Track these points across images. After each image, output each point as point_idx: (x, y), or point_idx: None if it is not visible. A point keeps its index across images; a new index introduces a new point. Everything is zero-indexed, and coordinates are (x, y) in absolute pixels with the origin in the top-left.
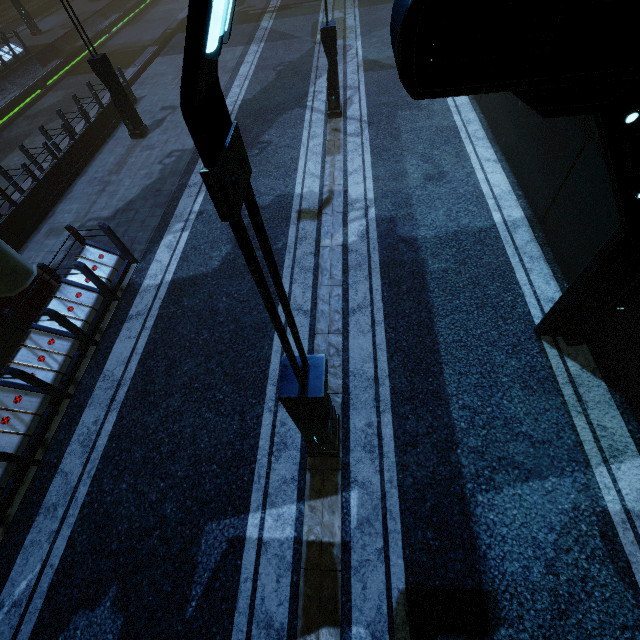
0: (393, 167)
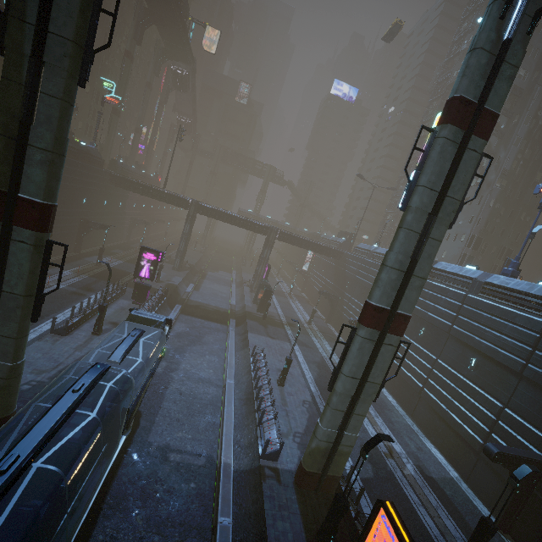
0: (402, 439)
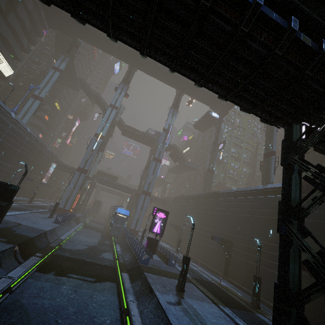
0: None
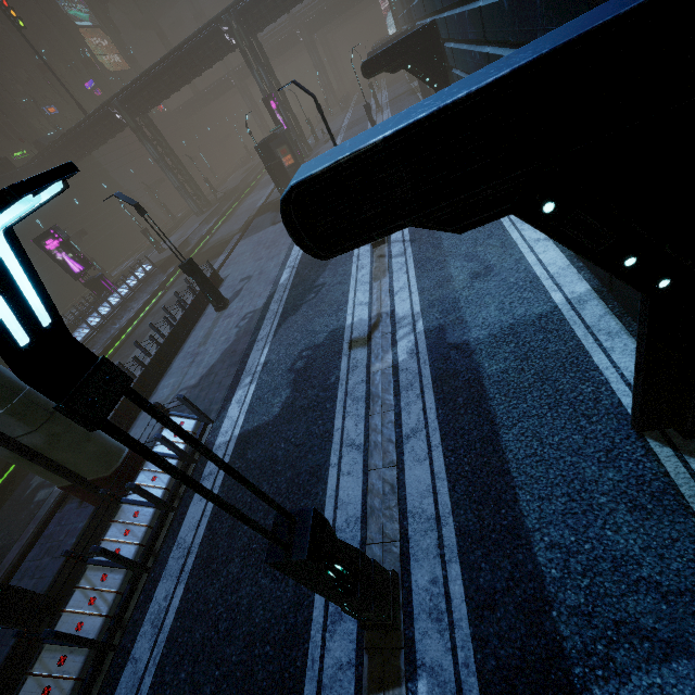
0: (437, 275)
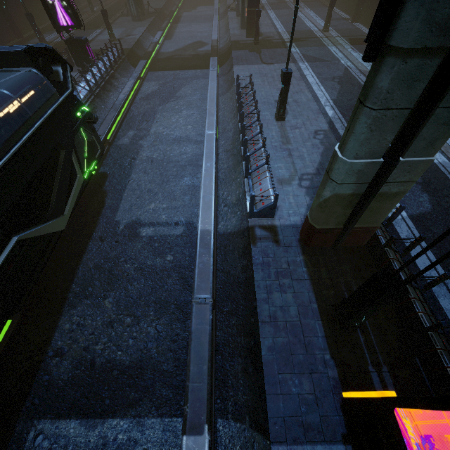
0: None
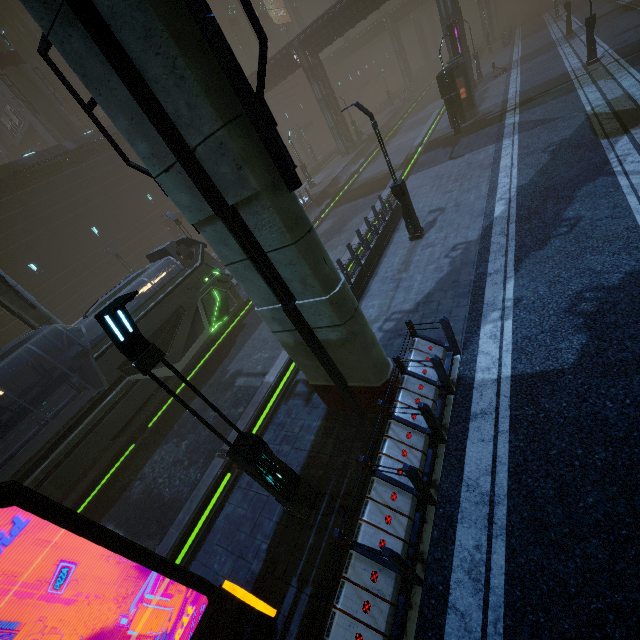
0: None
